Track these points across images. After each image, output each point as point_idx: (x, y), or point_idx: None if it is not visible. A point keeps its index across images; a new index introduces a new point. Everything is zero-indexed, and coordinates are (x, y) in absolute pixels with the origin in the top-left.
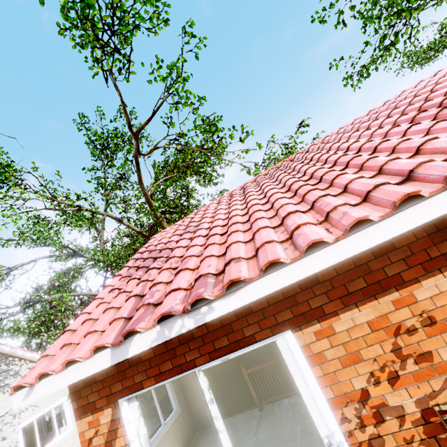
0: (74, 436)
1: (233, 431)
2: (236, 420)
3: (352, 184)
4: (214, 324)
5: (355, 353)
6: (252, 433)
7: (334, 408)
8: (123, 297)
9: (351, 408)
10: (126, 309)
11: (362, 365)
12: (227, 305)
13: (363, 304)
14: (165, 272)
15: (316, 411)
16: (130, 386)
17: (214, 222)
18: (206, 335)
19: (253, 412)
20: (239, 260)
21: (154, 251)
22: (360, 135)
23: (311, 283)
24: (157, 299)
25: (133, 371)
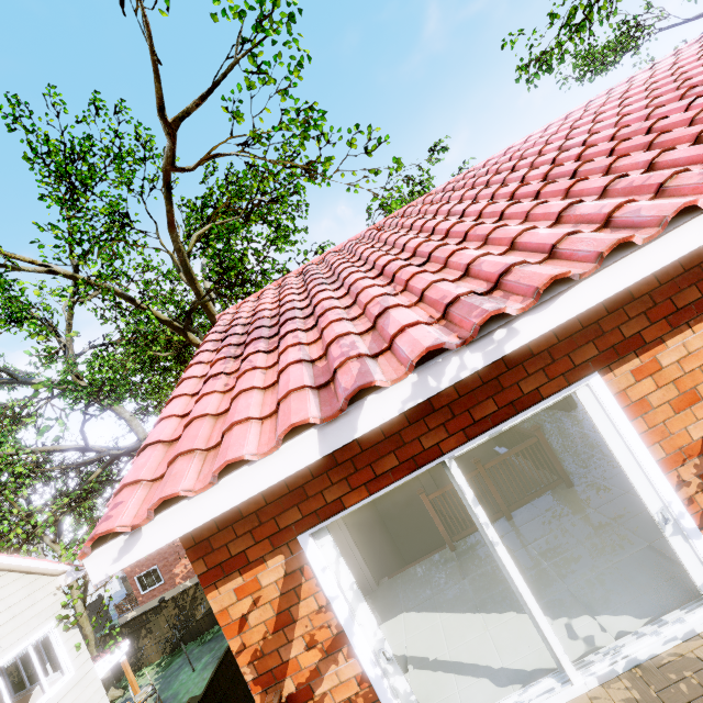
0: (78, 684)
1: (422, 585)
2: (416, 571)
3: (665, 157)
4: (468, 382)
5: (690, 392)
6: (457, 577)
7: (666, 471)
8: (260, 375)
9: (690, 467)
10: (301, 377)
11: (700, 406)
12: (541, 322)
13: (698, 322)
14: (339, 323)
15: (642, 480)
16: (319, 510)
17: (383, 257)
18: (456, 402)
19: (441, 555)
20: (525, 264)
21: (260, 319)
22: (589, 130)
23: (622, 302)
24: (367, 350)
25: (320, 485)
